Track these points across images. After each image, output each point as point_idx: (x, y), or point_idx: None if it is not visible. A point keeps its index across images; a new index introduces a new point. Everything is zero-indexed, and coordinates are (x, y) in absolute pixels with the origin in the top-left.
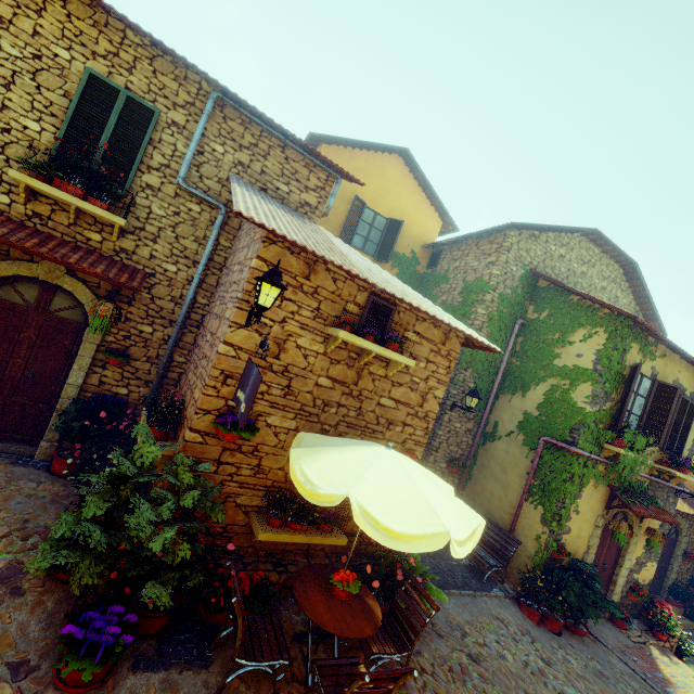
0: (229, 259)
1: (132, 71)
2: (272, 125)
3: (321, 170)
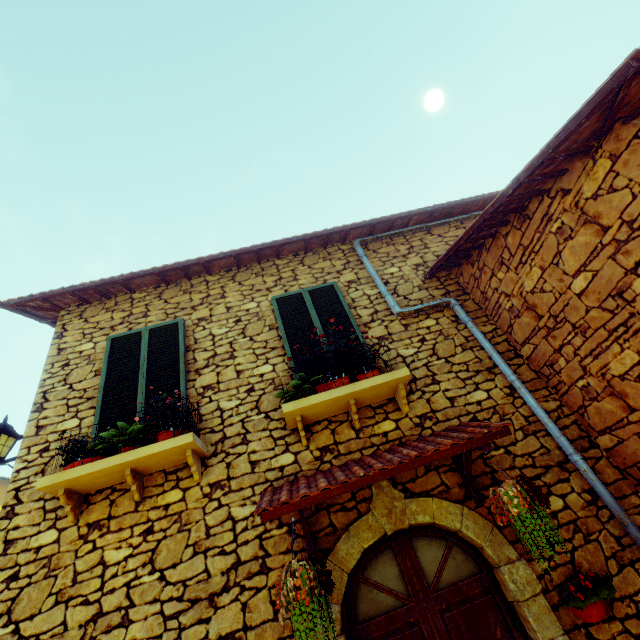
0: (515, 333)
1: (296, 278)
2: (413, 215)
3: (469, 222)
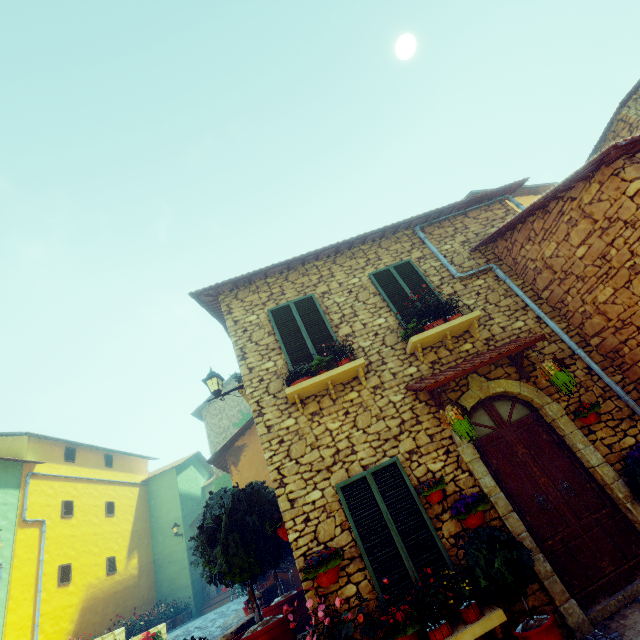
0: (537, 284)
1: (380, 258)
2: (457, 205)
3: (493, 205)
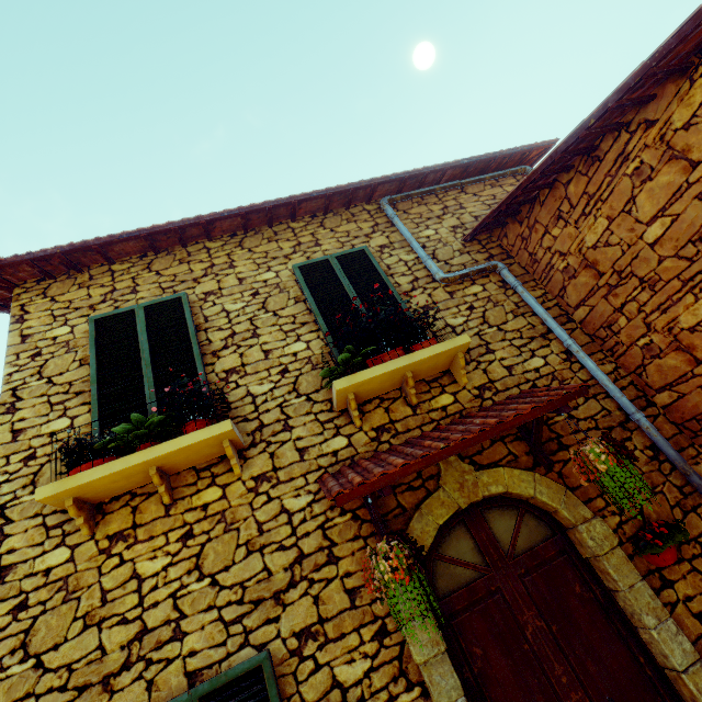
0: (568, 296)
1: (318, 243)
2: (448, 168)
3: (504, 180)
